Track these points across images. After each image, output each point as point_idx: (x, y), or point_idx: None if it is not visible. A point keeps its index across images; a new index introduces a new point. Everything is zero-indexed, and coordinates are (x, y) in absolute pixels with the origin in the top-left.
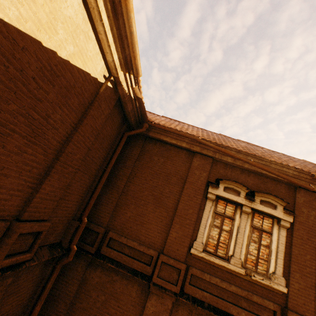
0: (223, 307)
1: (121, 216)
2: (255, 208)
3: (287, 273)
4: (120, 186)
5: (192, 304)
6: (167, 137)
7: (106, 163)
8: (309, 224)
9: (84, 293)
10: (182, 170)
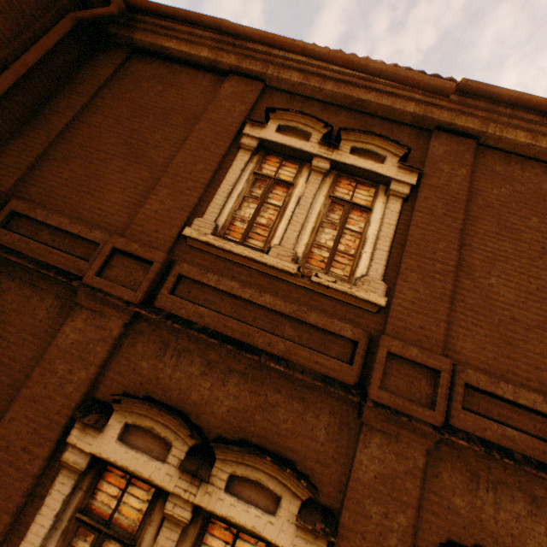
0: (239, 334)
1: (48, 178)
2: (339, 161)
3: (395, 278)
4: (57, 126)
5: (169, 331)
6: (170, 40)
7: (13, 55)
8: (451, 191)
9: None
10: (198, 104)
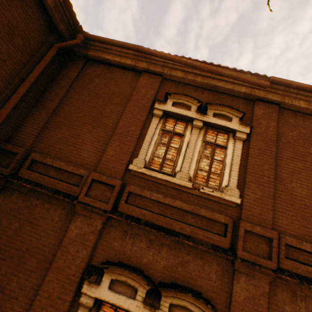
0: (165, 224)
1: (49, 138)
2: (207, 121)
3: (243, 186)
4: (51, 107)
5: (127, 224)
6: (109, 54)
7: (27, 72)
8: (268, 135)
9: None
10: (127, 90)
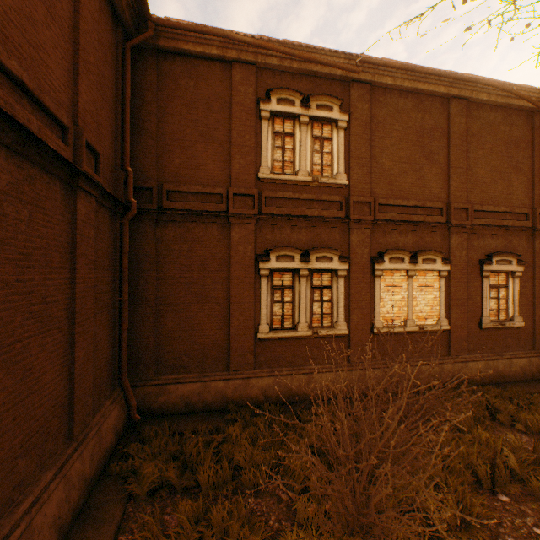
0: (300, 213)
1: (169, 166)
2: (313, 116)
3: (348, 171)
4: (152, 131)
5: (273, 221)
6: (187, 43)
7: (121, 93)
8: (363, 120)
9: (165, 250)
10: (223, 91)
